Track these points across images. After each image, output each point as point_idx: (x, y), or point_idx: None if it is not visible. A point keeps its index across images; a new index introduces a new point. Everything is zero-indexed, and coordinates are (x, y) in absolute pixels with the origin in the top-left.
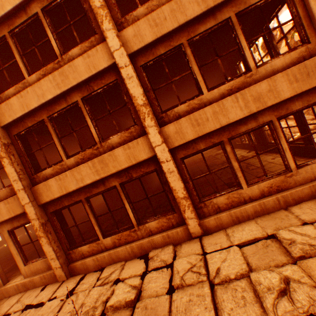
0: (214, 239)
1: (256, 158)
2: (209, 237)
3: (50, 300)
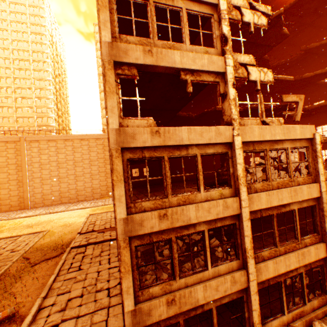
0: (117, 309)
1: (225, 325)
2: (119, 306)
3: (109, 263)
